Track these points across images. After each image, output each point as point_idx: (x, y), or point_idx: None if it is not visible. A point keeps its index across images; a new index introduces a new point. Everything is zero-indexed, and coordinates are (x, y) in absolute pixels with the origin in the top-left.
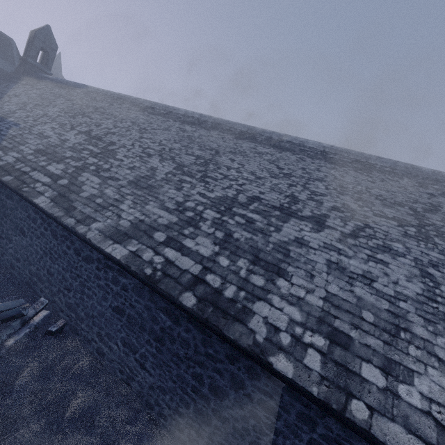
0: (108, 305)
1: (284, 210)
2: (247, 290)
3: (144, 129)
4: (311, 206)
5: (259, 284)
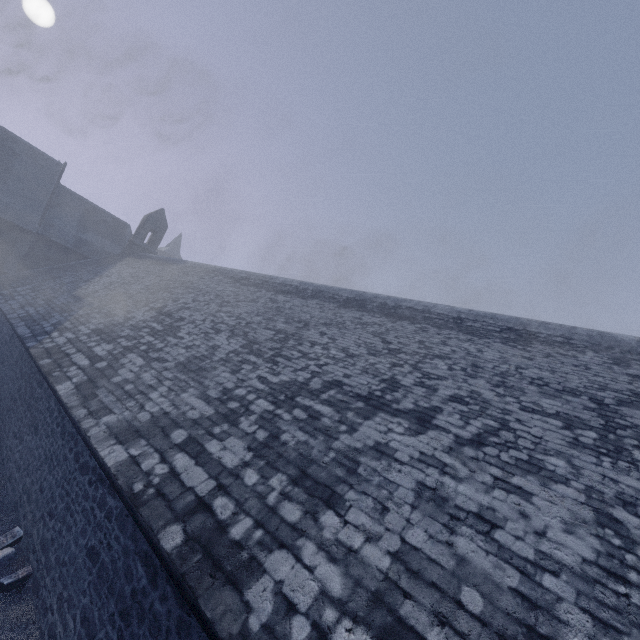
0: (84, 544)
1: (372, 400)
2: (268, 529)
3: (227, 302)
4: (416, 395)
5: (290, 519)
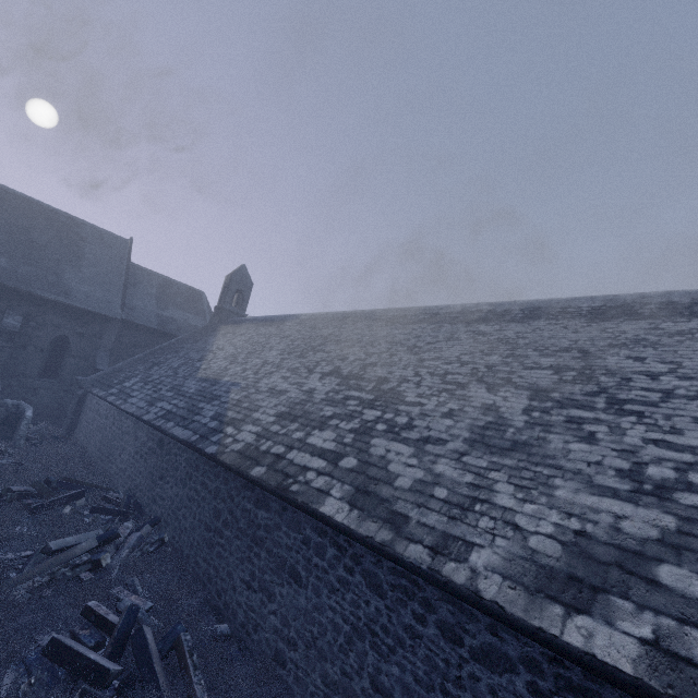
0: None
1: None
2: None
3: (416, 347)
4: None
5: None
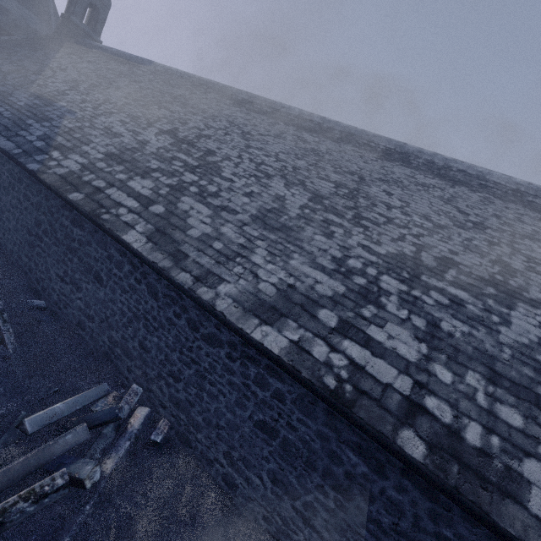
0: (246, 416)
1: (500, 286)
2: (501, 435)
3: (249, 134)
4: (537, 283)
5: (515, 424)
